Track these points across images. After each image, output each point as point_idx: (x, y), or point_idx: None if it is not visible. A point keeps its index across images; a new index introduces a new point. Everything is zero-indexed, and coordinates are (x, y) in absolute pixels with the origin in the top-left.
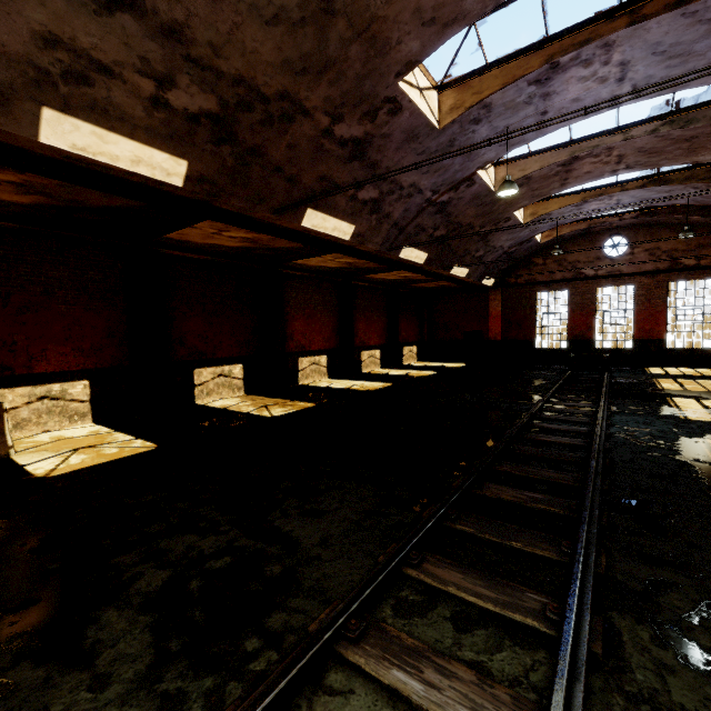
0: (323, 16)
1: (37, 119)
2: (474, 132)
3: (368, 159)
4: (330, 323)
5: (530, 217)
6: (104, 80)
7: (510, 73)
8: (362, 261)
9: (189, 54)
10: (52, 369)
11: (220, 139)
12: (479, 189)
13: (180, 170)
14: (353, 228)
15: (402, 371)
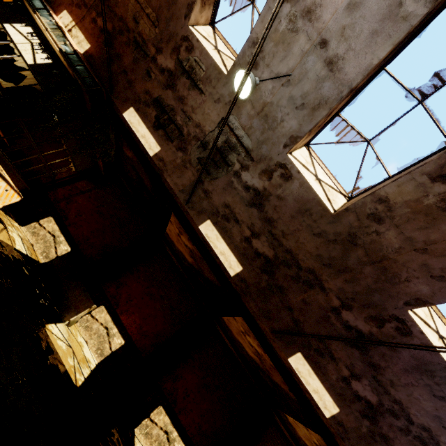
0: (349, 243)
1: (204, 221)
2: None
3: (369, 356)
4: None
5: None
6: (234, 223)
7: None
8: None
9: (271, 231)
10: (125, 322)
11: (265, 270)
12: None
13: (237, 269)
14: (337, 410)
15: None
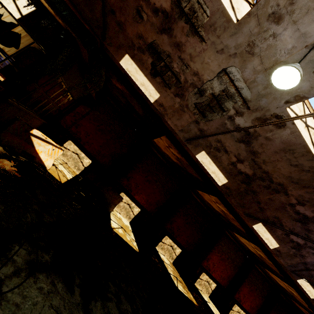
0: None
1: (199, 152)
2: None
3: (307, 226)
4: (229, 272)
5: None
6: (223, 153)
7: None
8: (269, 261)
9: (254, 159)
10: (137, 199)
11: (244, 182)
12: None
13: (223, 181)
14: (277, 246)
15: None
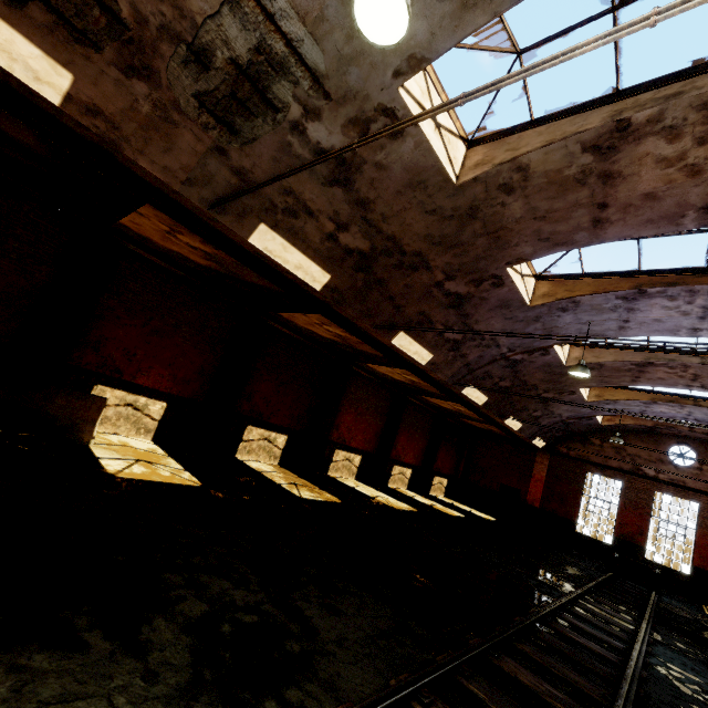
0: (467, 217)
1: (254, 228)
2: (559, 317)
3: (463, 310)
4: (375, 427)
5: (595, 397)
6: (306, 217)
7: (601, 286)
8: (426, 384)
9: (366, 216)
10: (148, 384)
11: (360, 268)
12: (551, 359)
13: (323, 280)
14: (431, 356)
15: (428, 500)
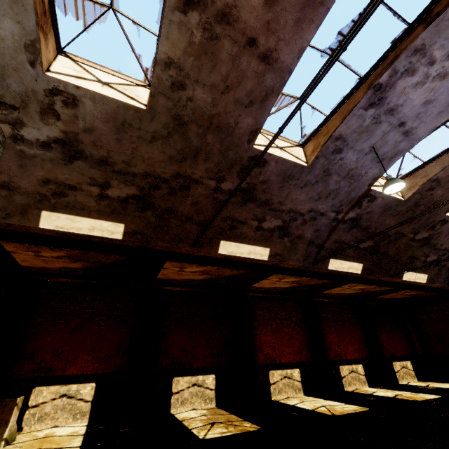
0: (180, 127)
1: (39, 217)
2: (343, 159)
3: (259, 200)
4: (298, 336)
5: None
6: (73, 192)
7: (344, 111)
8: (305, 278)
9: (114, 170)
10: (76, 372)
11: (144, 208)
12: (384, 201)
13: (120, 229)
14: (268, 250)
15: (391, 392)
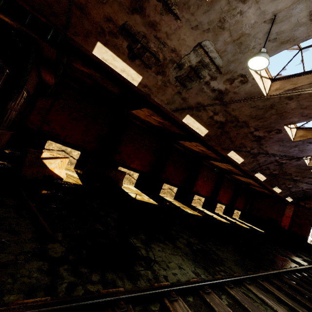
0: (269, 108)
1: (185, 116)
2: (308, 145)
3: (260, 142)
4: (211, 187)
5: None
6: (203, 111)
7: None
8: (236, 170)
9: (226, 109)
10: (133, 167)
11: (219, 127)
12: (301, 163)
13: (205, 132)
14: (243, 160)
15: (233, 219)
